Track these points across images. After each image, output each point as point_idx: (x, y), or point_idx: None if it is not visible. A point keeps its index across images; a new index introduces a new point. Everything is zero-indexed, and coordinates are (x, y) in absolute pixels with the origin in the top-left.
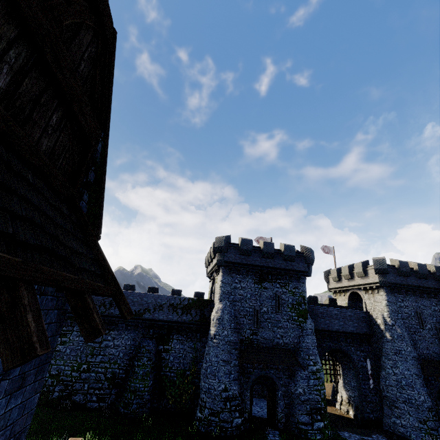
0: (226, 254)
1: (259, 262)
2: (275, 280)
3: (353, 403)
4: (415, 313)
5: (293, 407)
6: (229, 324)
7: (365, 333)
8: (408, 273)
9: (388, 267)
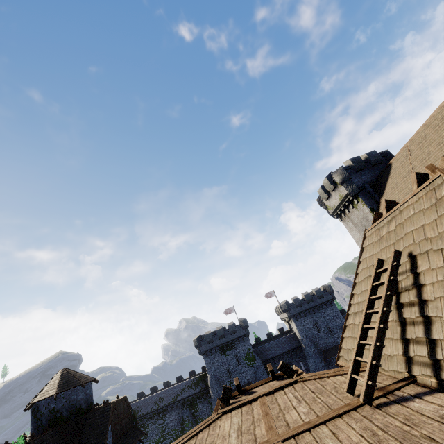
0: (201, 348)
1: (219, 342)
2: (231, 347)
3: None
4: (313, 325)
5: None
6: (216, 384)
7: (296, 347)
8: (300, 304)
9: (289, 306)
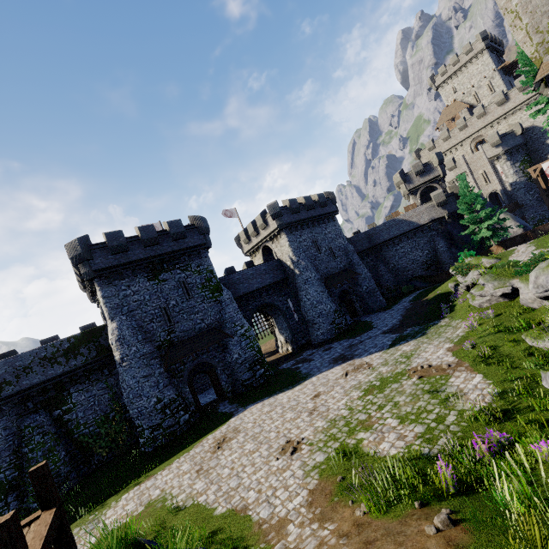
0: (92, 262)
1: (144, 254)
2: (173, 267)
3: (289, 340)
4: (312, 243)
5: (235, 373)
6: (135, 338)
7: (281, 279)
8: (298, 209)
9: (281, 210)
